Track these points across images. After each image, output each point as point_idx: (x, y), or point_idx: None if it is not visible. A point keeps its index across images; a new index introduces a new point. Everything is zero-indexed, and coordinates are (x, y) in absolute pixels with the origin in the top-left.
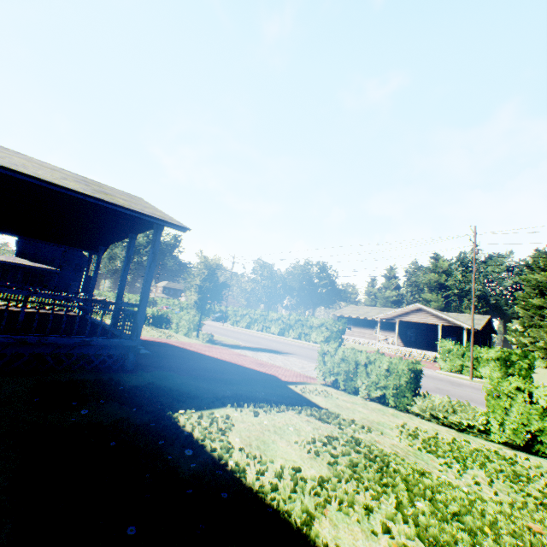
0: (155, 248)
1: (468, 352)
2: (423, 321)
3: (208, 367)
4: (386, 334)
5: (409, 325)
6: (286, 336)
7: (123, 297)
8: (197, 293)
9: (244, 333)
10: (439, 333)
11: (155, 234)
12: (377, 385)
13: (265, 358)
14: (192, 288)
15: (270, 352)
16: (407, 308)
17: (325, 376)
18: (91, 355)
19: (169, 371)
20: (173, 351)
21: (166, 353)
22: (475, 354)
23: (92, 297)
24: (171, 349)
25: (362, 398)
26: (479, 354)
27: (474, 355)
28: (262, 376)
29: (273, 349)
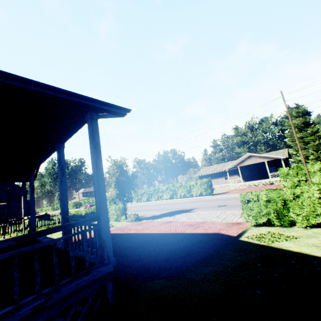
0: (96, 141)
1: (300, 171)
2: (254, 163)
3: (169, 249)
4: (232, 178)
5: (244, 168)
6: (175, 198)
7: (68, 211)
8: (117, 188)
9: (149, 205)
10: (267, 167)
11: (90, 126)
12: (316, 213)
13: (185, 219)
14: (112, 185)
15: (181, 212)
16: (242, 158)
17: (253, 219)
18: (53, 318)
19: (152, 278)
20: (124, 242)
21: (121, 247)
22: (304, 171)
23: (35, 218)
24: (120, 240)
25: (301, 228)
26: (308, 170)
27: (305, 172)
28: (216, 239)
29: (179, 209)
